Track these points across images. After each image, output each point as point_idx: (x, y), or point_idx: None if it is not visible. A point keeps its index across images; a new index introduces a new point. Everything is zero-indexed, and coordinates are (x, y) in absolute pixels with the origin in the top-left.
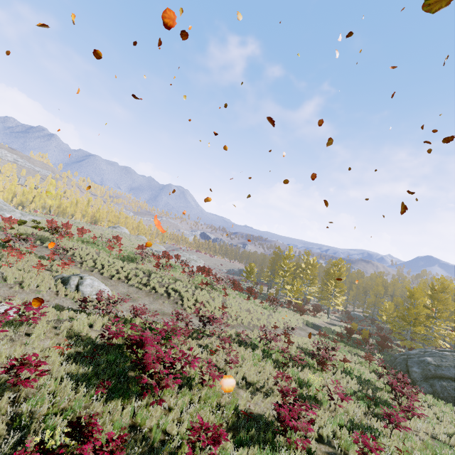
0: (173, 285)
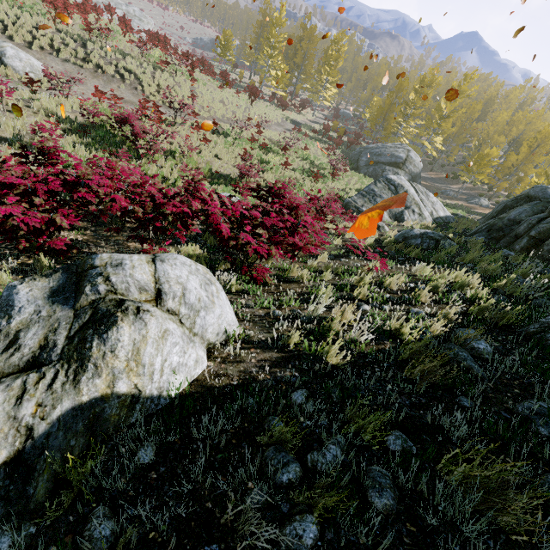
0: (123, 63)
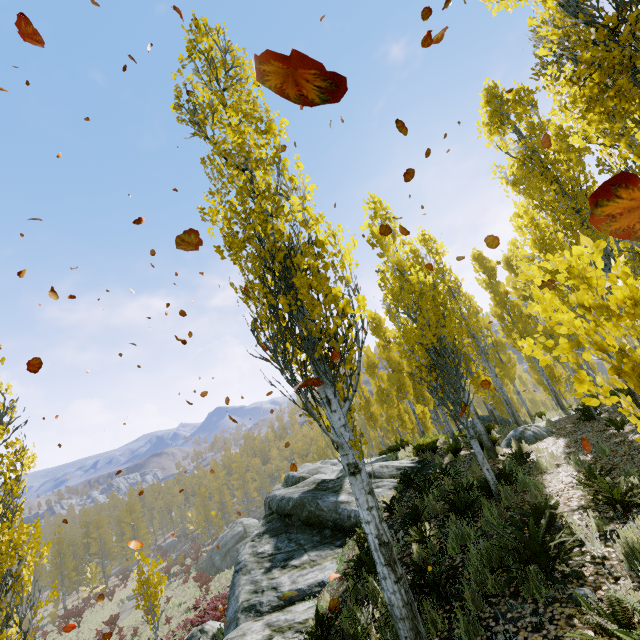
0: None
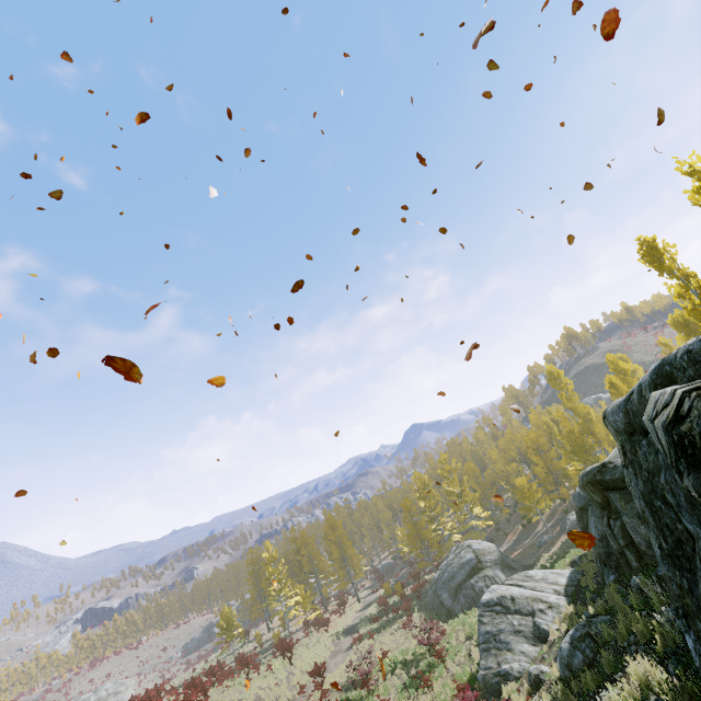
0: None
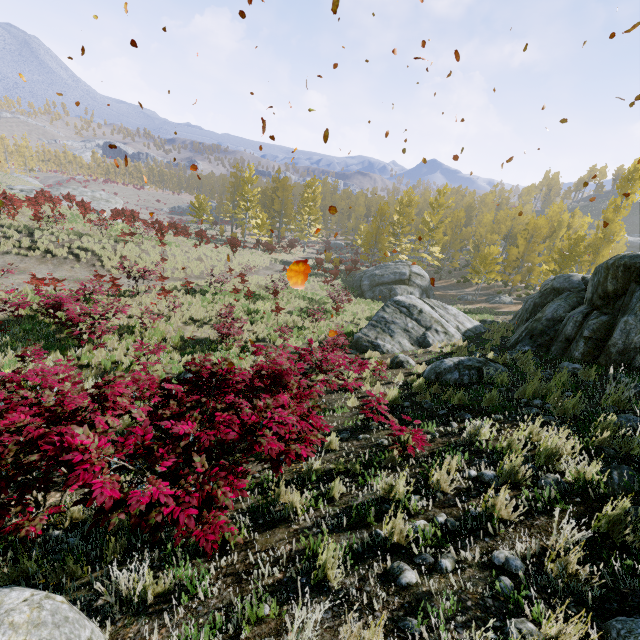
0: (78, 243)
